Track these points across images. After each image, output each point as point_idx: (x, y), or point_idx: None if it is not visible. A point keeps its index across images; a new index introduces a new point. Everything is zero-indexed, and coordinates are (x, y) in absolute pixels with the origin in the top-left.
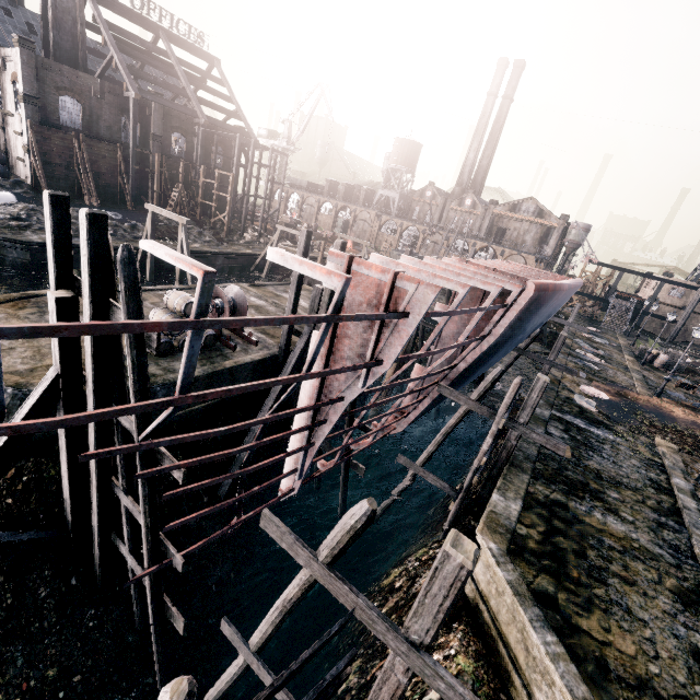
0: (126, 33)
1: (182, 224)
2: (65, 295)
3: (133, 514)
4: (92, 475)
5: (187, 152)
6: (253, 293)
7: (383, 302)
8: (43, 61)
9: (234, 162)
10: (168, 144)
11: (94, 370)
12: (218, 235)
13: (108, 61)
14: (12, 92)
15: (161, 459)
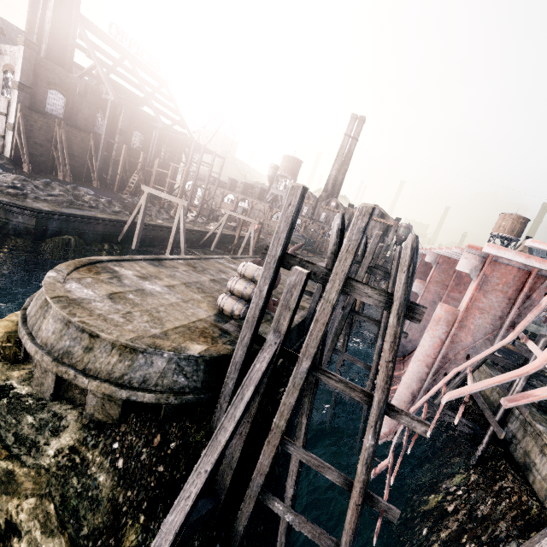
0: (103, 51)
1: (181, 205)
2: (308, 271)
3: (318, 470)
4: (274, 434)
5: (143, 146)
6: (239, 264)
7: (528, 284)
8: (41, 60)
9: (188, 159)
10: (130, 139)
11: (322, 336)
12: (168, 214)
13: (89, 69)
14: (1, 79)
15: (395, 416)
